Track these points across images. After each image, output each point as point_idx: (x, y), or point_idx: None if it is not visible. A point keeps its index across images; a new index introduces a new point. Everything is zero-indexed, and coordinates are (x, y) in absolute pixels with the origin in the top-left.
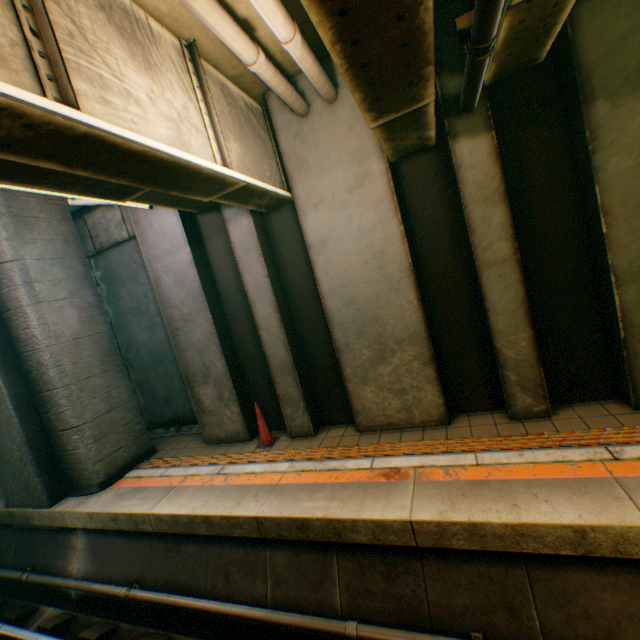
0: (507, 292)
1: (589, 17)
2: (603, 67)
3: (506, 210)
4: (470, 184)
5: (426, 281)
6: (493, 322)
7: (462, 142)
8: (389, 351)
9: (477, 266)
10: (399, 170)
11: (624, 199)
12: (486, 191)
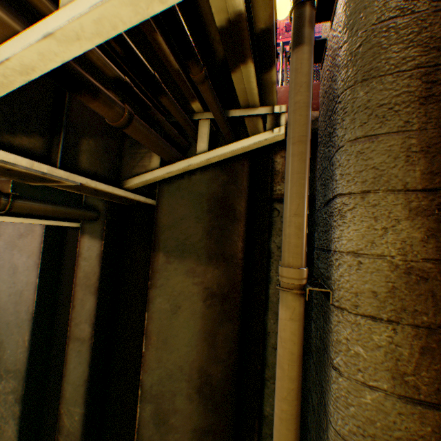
0: (80, 367)
1: (169, 195)
2: (169, 231)
3: (96, 301)
4: (83, 270)
5: (58, 324)
6: (66, 387)
7: (87, 238)
8: (1, 375)
9: (70, 335)
10: (68, 233)
11: (160, 331)
12: (90, 280)
